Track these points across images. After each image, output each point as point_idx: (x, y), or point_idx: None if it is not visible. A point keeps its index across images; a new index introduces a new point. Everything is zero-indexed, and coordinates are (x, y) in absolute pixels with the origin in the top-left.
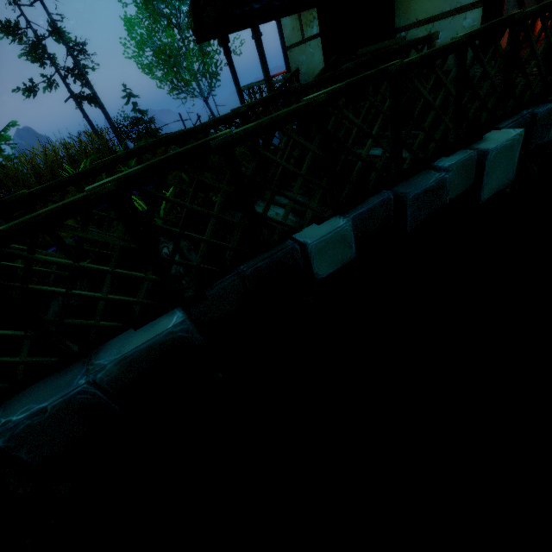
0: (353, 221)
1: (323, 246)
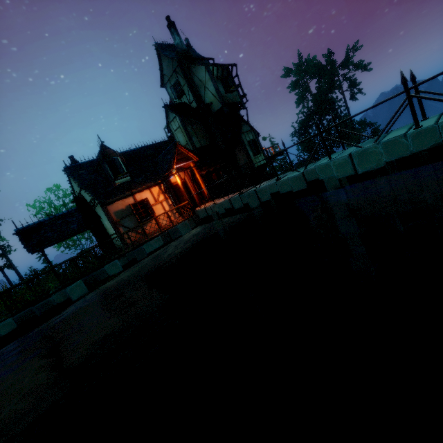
0: (17, 317)
1: (1, 326)
